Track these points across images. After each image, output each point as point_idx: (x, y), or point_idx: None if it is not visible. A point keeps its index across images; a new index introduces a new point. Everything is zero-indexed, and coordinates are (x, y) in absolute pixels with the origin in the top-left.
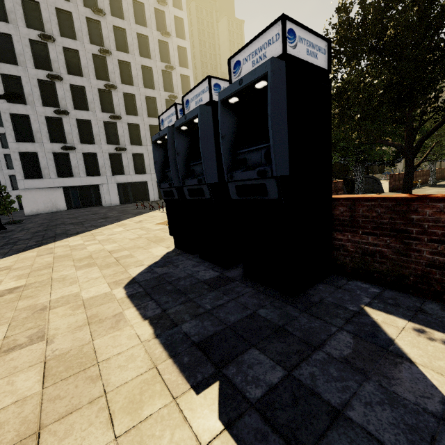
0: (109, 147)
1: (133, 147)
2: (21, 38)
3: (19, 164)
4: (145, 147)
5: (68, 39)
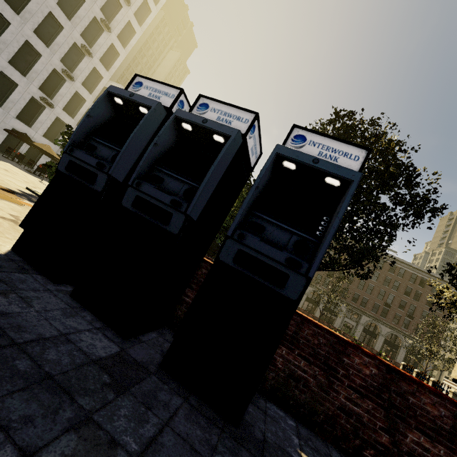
0: None
1: None
2: None
3: None
4: None
5: None
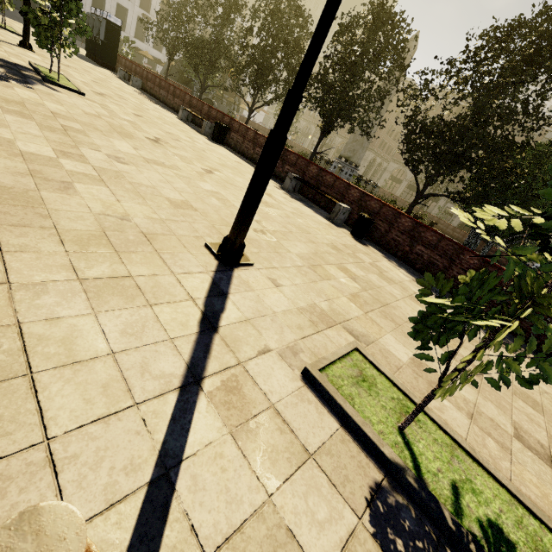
0: None
1: None
2: None
3: None
4: None
5: None
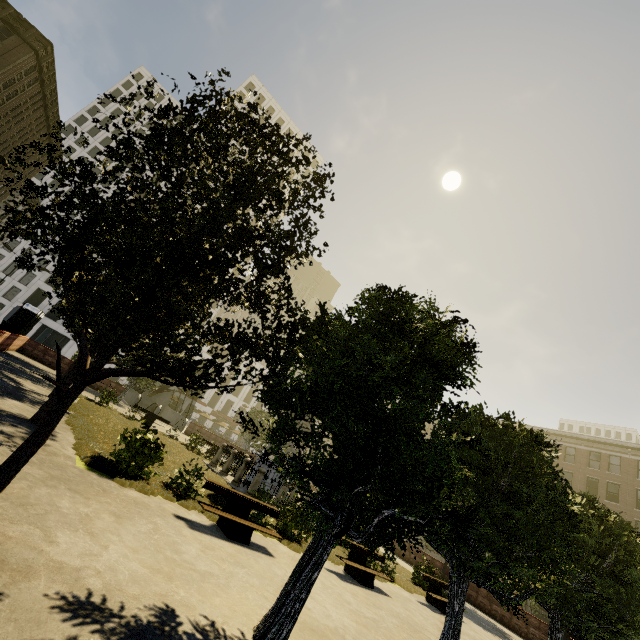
0: None
1: None
2: None
3: (30, 293)
4: None
5: None
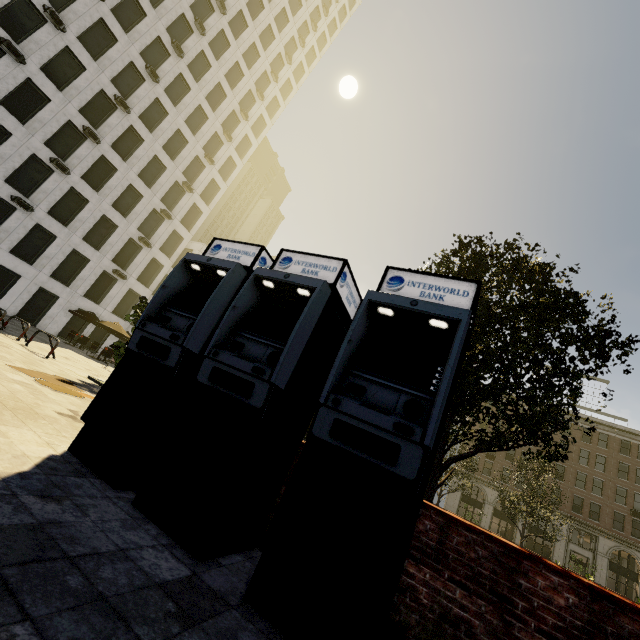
0: (5, 186)
1: (49, 218)
2: None
3: None
4: (70, 232)
5: (84, 50)
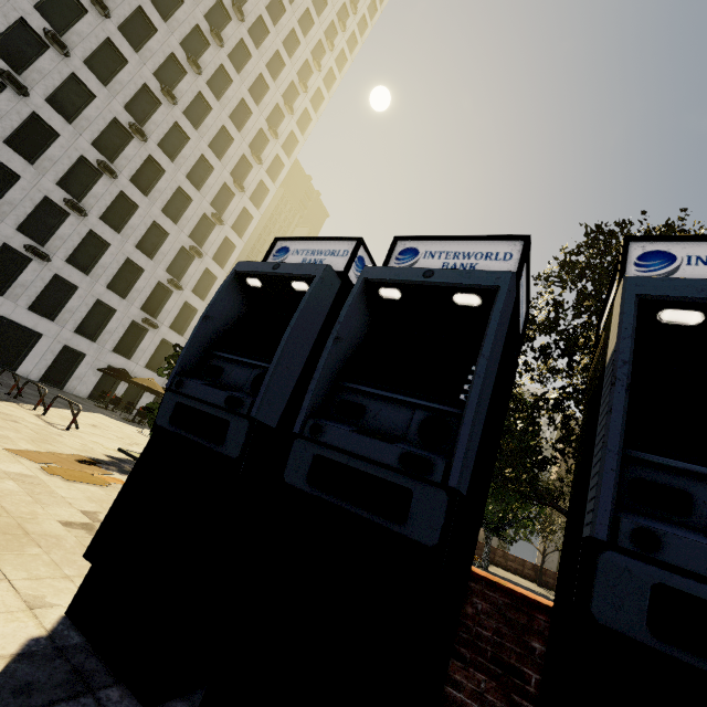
0: (17, 235)
1: (68, 267)
2: (7, 3)
3: None
4: (92, 281)
5: (92, 75)
